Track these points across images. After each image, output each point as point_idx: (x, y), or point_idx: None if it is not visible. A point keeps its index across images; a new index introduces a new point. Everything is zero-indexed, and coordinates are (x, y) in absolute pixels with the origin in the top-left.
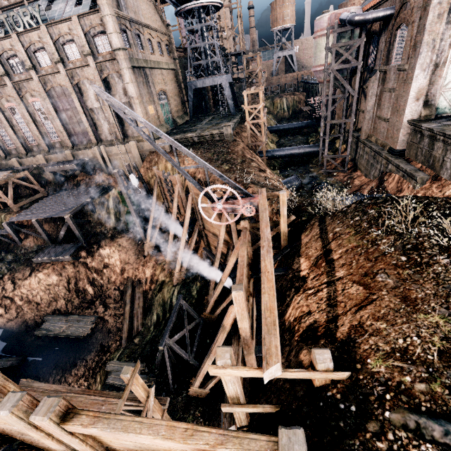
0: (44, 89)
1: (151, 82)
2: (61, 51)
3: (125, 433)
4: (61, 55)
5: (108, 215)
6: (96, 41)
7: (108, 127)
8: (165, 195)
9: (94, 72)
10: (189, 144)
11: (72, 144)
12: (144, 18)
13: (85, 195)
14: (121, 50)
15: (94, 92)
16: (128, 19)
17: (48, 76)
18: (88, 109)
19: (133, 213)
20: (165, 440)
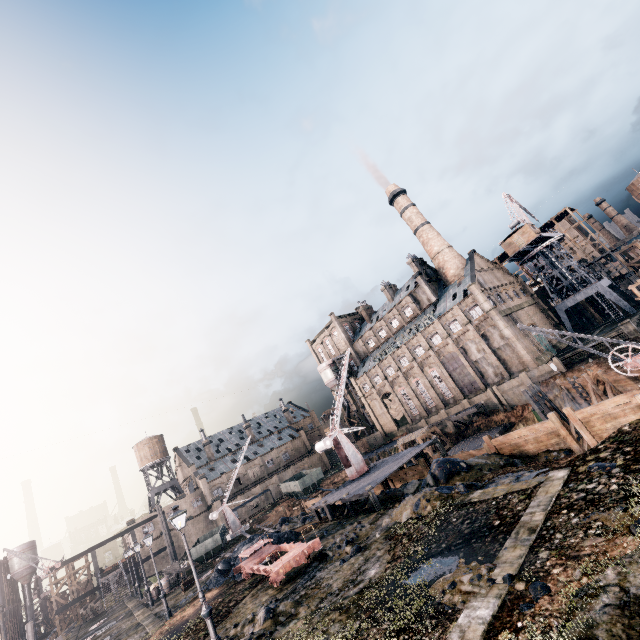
0: (438, 360)
1: (519, 322)
2: (448, 329)
3: (601, 402)
4: (448, 332)
5: None
6: (471, 313)
7: (493, 371)
8: (578, 405)
9: (473, 333)
10: (585, 357)
11: (463, 396)
12: (497, 282)
13: (491, 433)
14: (492, 310)
15: (475, 347)
16: (489, 289)
17: (441, 349)
18: (472, 362)
19: None
20: (618, 397)
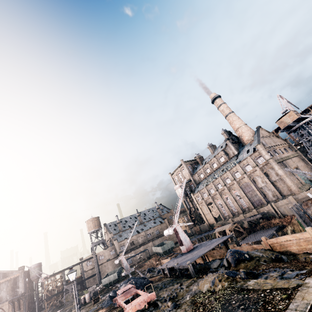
0: (239, 186)
1: (288, 166)
2: (244, 169)
3: None
4: (244, 171)
5: None
6: (258, 160)
7: (271, 194)
8: None
9: (259, 172)
10: None
11: (253, 207)
12: (274, 143)
13: (271, 230)
14: (270, 159)
15: (261, 180)
16: (268, 147)
17: (240, 180)
18: (259, 188)
19: None
20: None
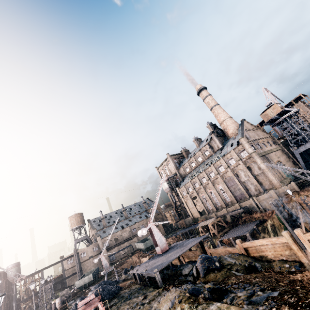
0: (222, 180)
1: (270, 159)
2: (228, 163)
3: None
4: (228, 165)
5: (269, 236)
6: (241, 154)
7: (254, 188)
8: (307, 214)
9: (242, 165)
10: None
11: (236, 201)
12: (257, 137)
13: (252, 225)
14: (253, 152)
15: (243, 174)
16: (252, 141)
17: (224, 174)
18: (242, 182)
19: (288, 228)
20: None
